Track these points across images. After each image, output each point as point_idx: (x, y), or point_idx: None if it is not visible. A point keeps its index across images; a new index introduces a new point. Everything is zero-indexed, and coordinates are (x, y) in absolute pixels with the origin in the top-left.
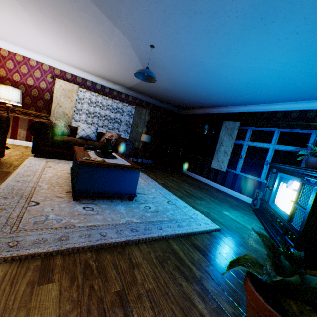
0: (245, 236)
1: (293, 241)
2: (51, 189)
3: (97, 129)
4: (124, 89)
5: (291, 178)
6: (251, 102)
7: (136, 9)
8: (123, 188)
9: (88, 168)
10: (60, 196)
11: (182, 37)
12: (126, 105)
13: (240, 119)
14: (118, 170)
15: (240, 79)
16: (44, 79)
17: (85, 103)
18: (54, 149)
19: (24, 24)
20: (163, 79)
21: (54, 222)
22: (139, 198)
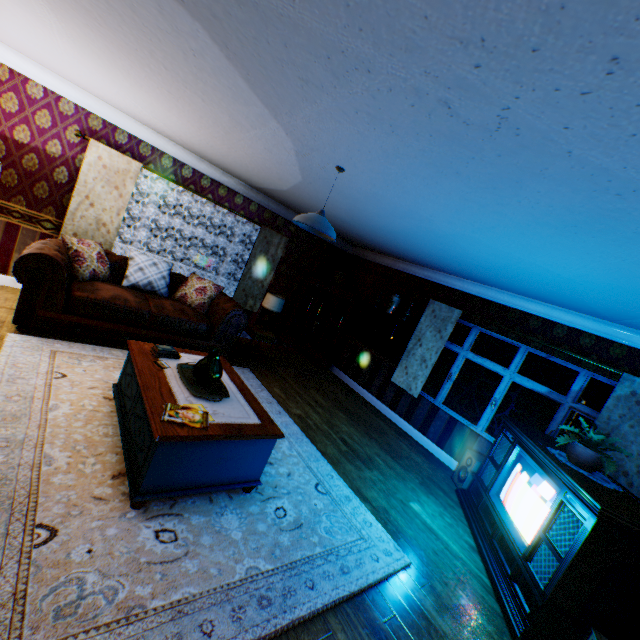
0: (451, 578)
1: (529, 603)
2: (77, 470)
3: (172, 267)
4: (243, 186)
5: (540, 472)
6: (491, 284)
7: (337, 121)
8: (237, 473)
9: (175, 445)
10: (101, 496)
11: (410, 184)
12: (242, 220)
13: (463, 304)
14: (235, 441)
15: (489, 259)
16: (58, 135)
17: (152, 203)
18: (71, 318)
19: (37, 24)
20: (337, 206)
21: (100, 602)
22: (262, 479)
